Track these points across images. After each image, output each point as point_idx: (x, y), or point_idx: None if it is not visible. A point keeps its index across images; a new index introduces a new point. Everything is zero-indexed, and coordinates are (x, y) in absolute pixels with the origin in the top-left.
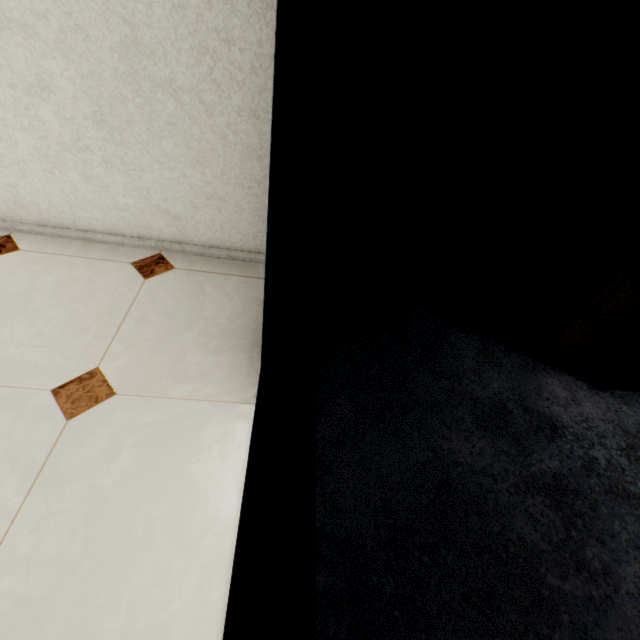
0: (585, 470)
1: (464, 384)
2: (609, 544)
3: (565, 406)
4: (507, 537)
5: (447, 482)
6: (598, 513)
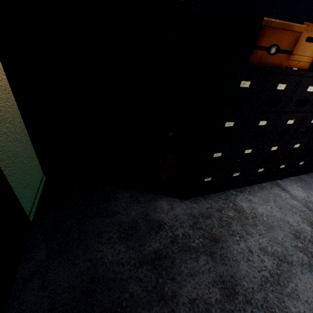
0: (172, 243)
1: (117, 217)
2: (177, 279)
3: (167, 213)
4: (123, 297)
5: (95, 277)
6: (175, 264)
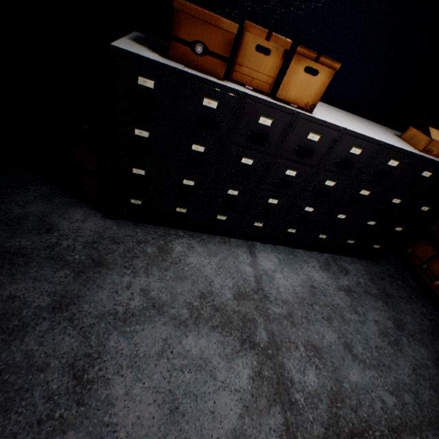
0: (46, 248)
1: (10, 206)
2: (17, 276)
3: (73, 222)
4: None
5: None
6: (28, 264)
